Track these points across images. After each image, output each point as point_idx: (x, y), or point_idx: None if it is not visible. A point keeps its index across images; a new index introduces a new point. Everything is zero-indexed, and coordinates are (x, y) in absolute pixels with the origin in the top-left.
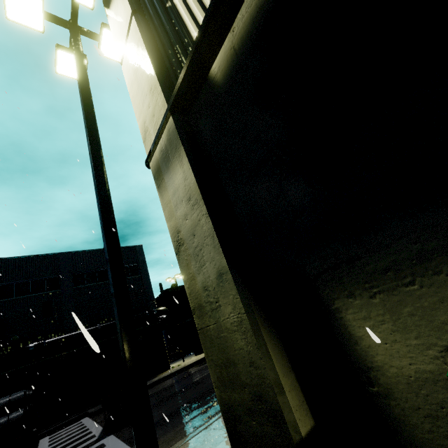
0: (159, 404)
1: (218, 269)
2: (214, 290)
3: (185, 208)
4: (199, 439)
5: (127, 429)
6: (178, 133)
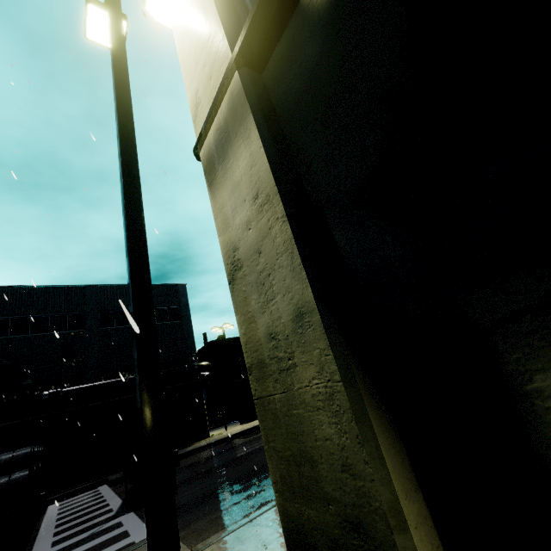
0: (192, 480)
1: (297, 306)
2: (287, 340)
3: (248, 211)
4: (239, 536)
5: None
6: (245, 94)
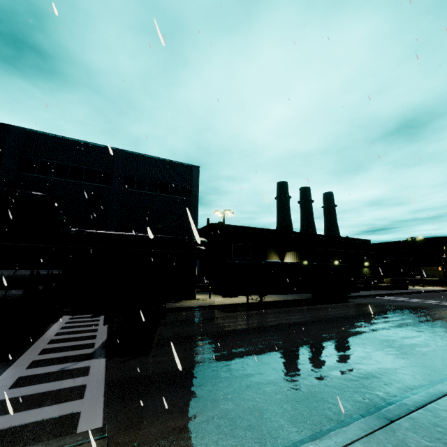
0: (168, 343)
1: None
2: None
3: None
4: None
5: (121, 361)
6: None
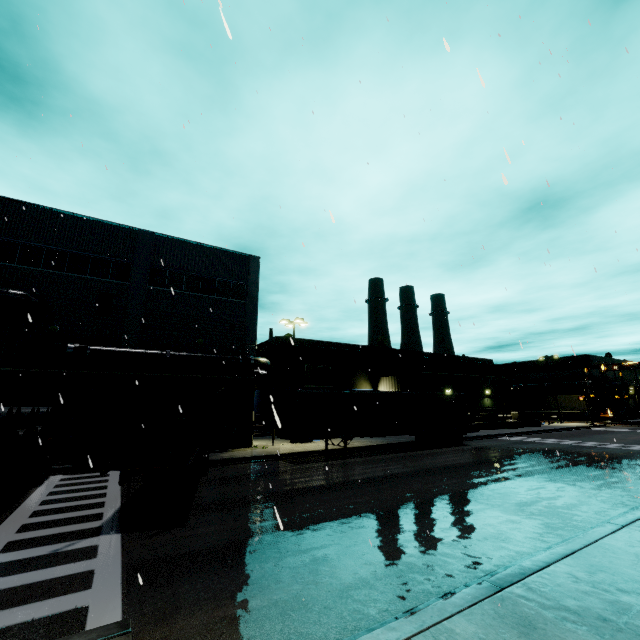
0: (213, 508)
1: None
2: None
3: None
4: None
5: (144, 536)
6: None
